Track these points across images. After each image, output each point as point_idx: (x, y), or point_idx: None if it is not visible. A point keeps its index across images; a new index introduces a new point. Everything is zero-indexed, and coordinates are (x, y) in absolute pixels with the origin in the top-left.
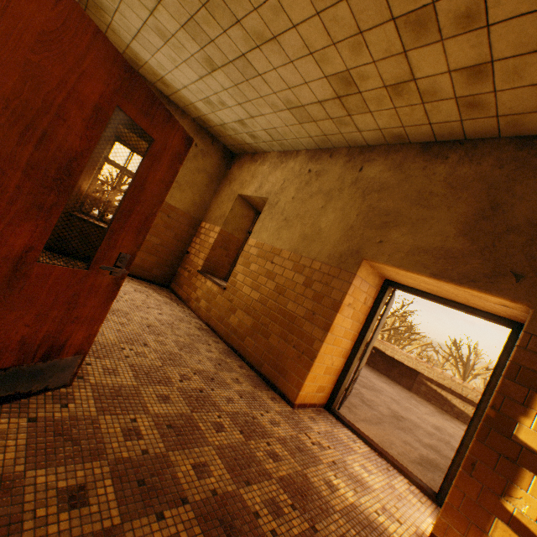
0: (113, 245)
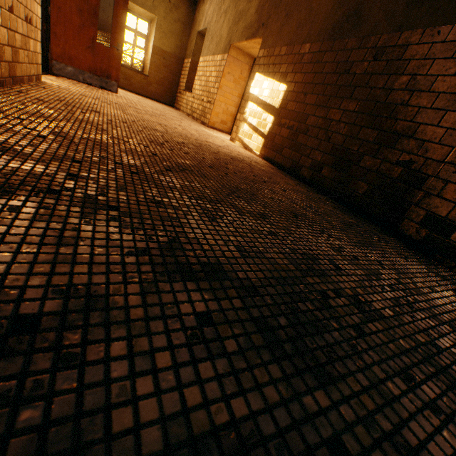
0: (114, 40)
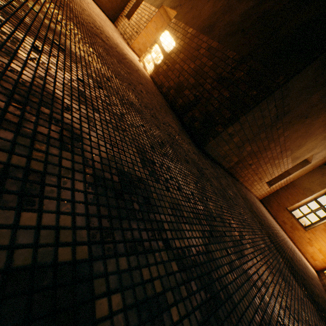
0: None
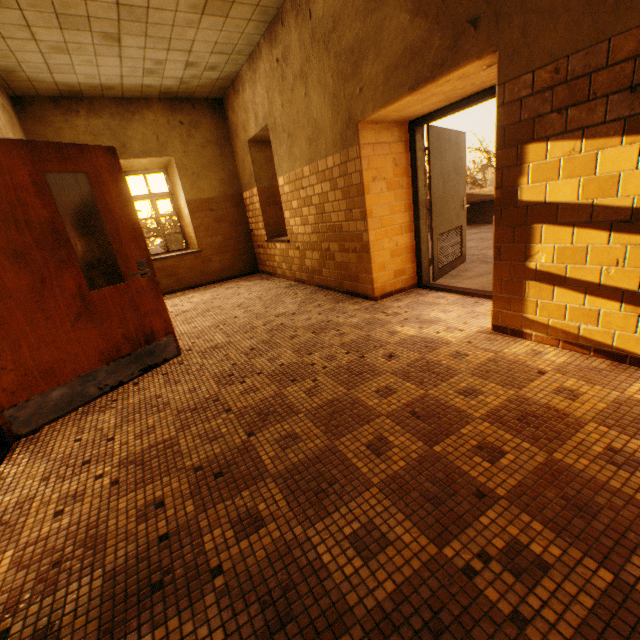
0: (127, 259)
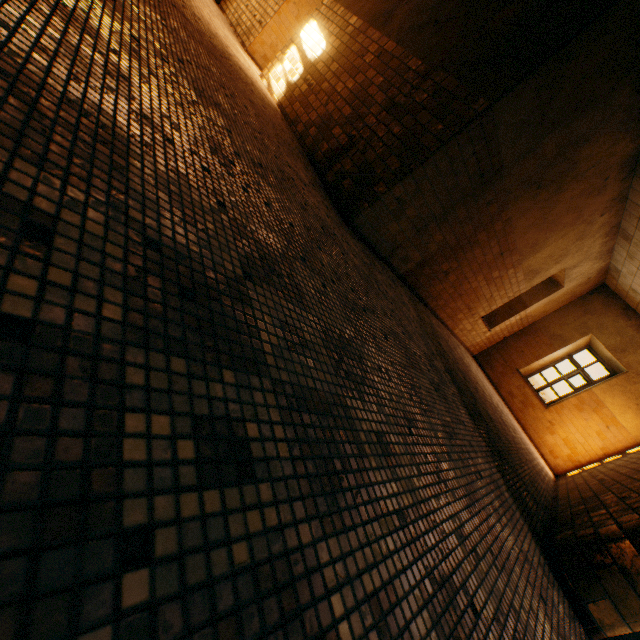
0: None
